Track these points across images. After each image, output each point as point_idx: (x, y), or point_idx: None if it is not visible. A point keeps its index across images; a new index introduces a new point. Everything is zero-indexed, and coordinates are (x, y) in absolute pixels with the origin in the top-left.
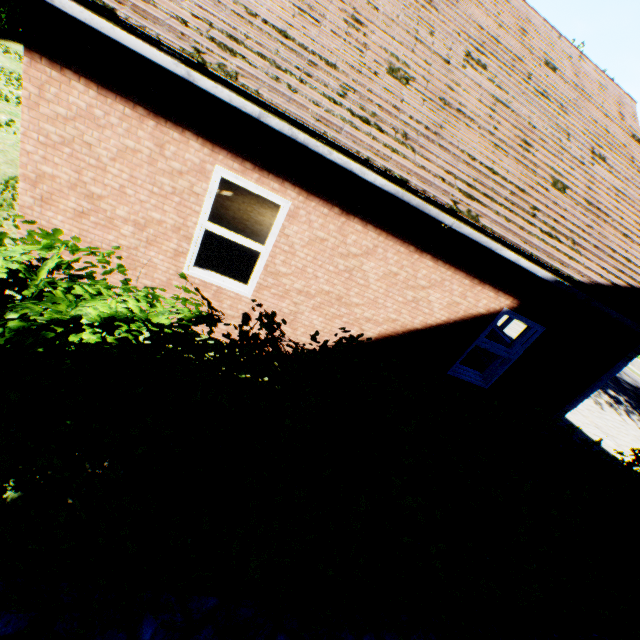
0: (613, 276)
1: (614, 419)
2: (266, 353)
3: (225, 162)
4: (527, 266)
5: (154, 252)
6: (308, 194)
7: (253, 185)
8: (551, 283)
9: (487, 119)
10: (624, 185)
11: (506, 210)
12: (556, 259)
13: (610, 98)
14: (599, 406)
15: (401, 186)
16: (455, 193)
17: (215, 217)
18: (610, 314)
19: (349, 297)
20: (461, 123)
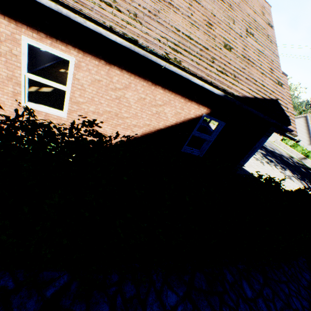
0: (255, 93)
1: (268, 168)
2: (17, 126)
3: (27, 33)
4: (209, 88)
5: (0, 94)
6: (84, 53)
7: (49, 48)
8: (222, 97)
9: (187, 9)
10: (263, 48)
11: (197, 59)
12: (225, 84)
13: (257, 4)
14: (262, 163)
15: (135, 44)
16: (167, 48)
17: (61, 83)
18: (253, 112)
19: (122, 114)
20: (171, 10)
